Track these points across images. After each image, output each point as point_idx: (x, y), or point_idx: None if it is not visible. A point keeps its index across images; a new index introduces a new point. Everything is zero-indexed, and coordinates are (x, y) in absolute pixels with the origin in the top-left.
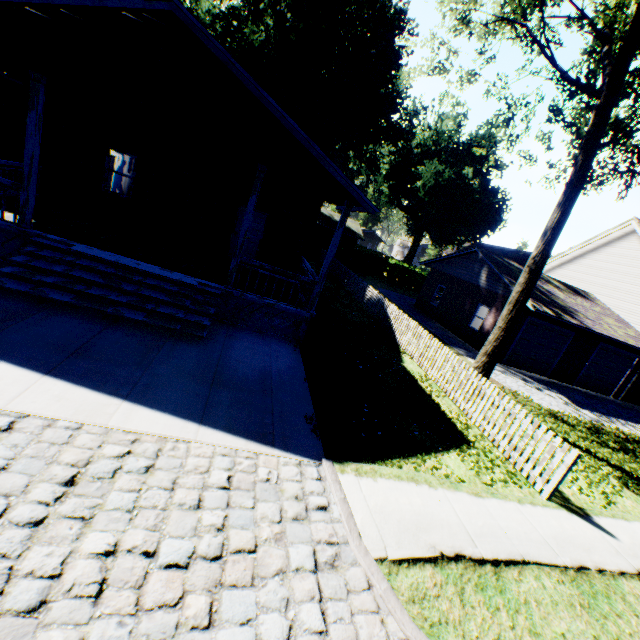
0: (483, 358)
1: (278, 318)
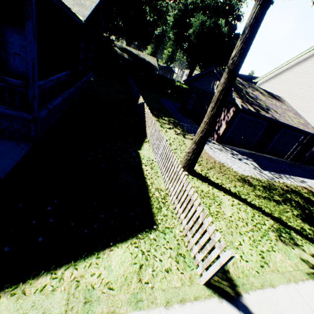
0: (193, 146)
1: None
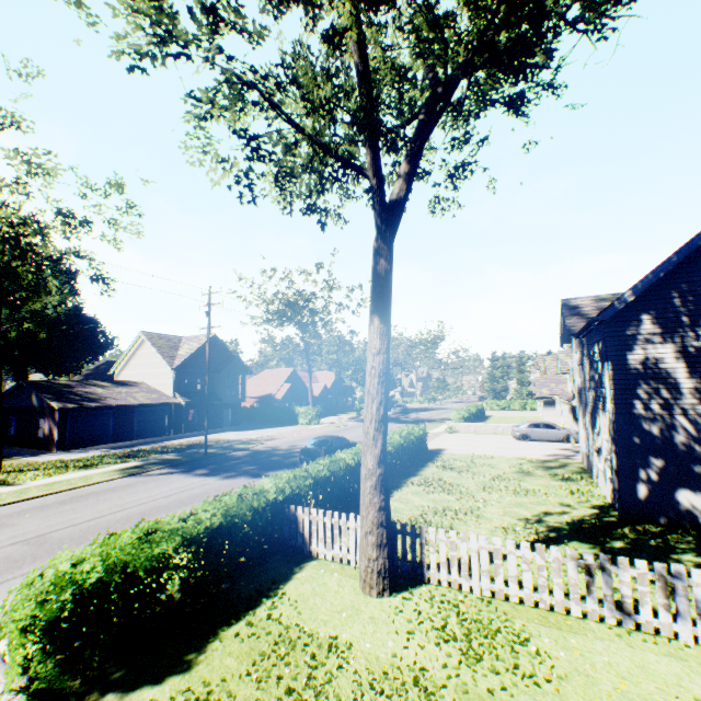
0: None
1: None
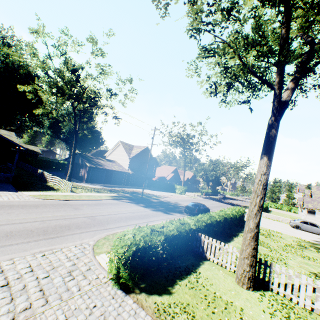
0: (68, 177)
1: (1, 180)
